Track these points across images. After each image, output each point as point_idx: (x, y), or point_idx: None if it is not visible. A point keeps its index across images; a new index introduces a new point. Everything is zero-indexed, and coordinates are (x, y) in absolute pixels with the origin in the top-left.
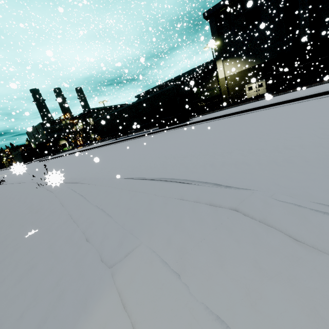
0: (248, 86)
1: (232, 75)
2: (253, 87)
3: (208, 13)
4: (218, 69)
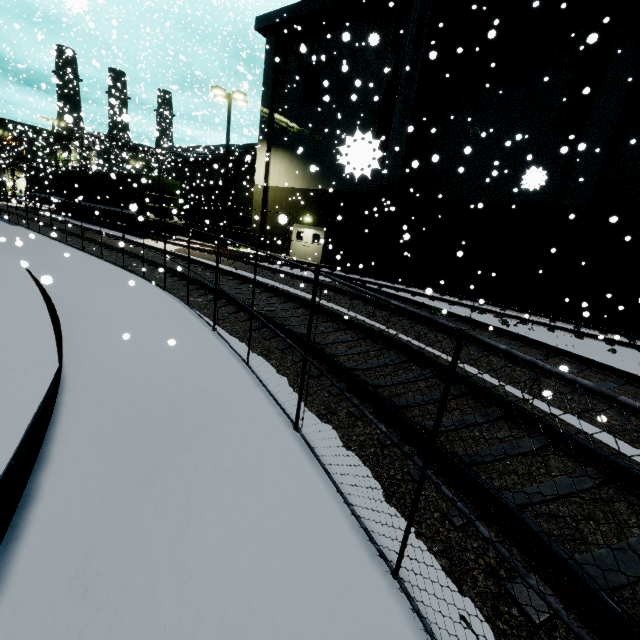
0: (298, 229)
1: (279, 190)
2: (304, 234)
3: (264, 21)
4: (257, 162)
